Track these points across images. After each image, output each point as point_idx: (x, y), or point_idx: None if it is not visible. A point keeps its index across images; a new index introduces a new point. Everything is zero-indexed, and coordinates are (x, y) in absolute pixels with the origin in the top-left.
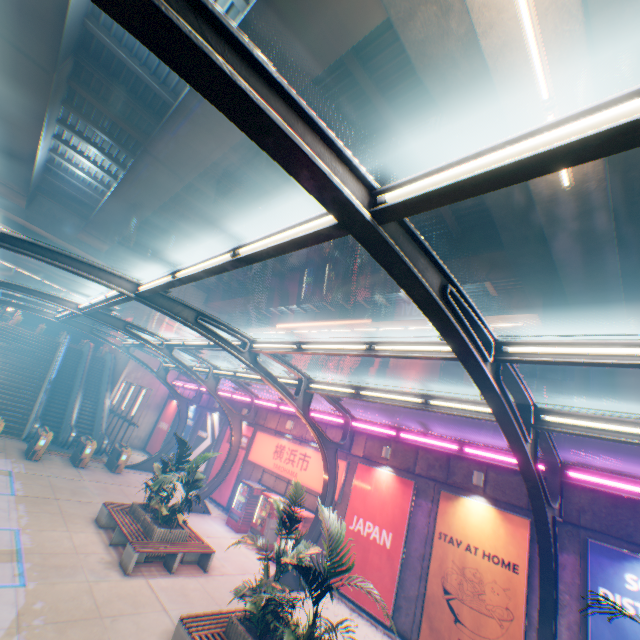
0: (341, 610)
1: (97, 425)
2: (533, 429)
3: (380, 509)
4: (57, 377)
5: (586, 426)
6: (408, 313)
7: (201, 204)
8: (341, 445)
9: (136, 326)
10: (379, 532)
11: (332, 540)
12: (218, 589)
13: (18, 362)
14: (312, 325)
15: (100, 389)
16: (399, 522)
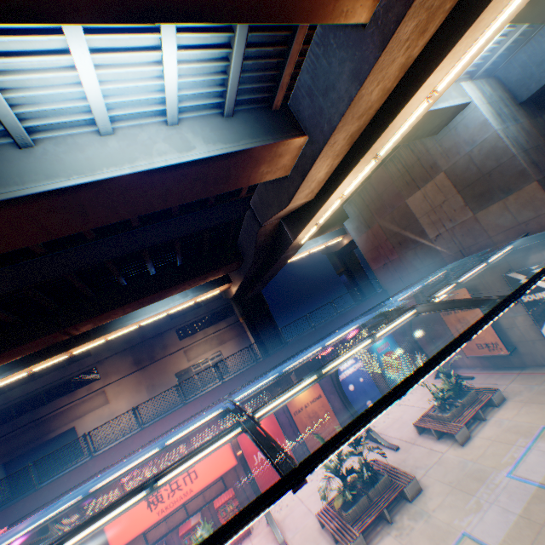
0: (288, 497)
1: None
2: None
3: None
4: None
5: None
6: (142, 313)
7: None
8: None
9: None
10: None
11: None
12: None
13: None
14: None
15: None
16: (277, 429)
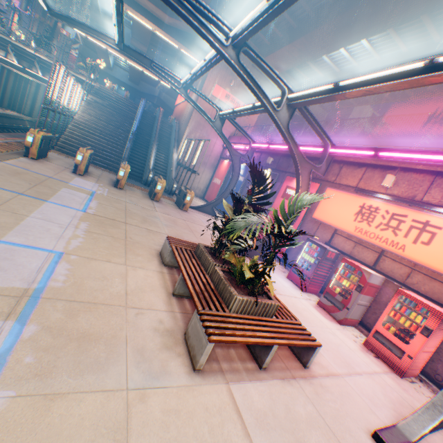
0: None
1: (168, 174)
2: None
3: None
4: (138, 133)
5: None
6: None
7: None
8: None
9: None
10: None
11: None
12: (342, 424)
13: (110, 117)
14: None
15: (169, 147)
16: None
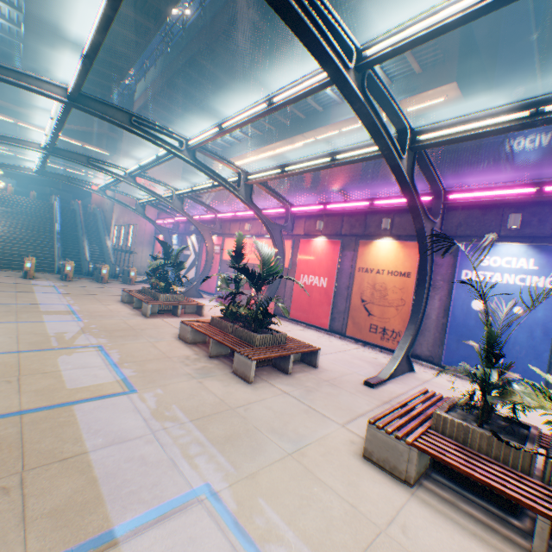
0: (297, 328)
1: (108, 261)
2: (412, 154)
3: (318, 266)
4: (63, 231)
5: (449, 134)
6: (340, 115)
7: (115, 26)
8: (284, 227)
9: (97, 160)
10: (318, 280)
11: (265, 258)
12: None
13: (27, 223)
14: (258, 150)
15: (100, 236)
16: (331, 270)
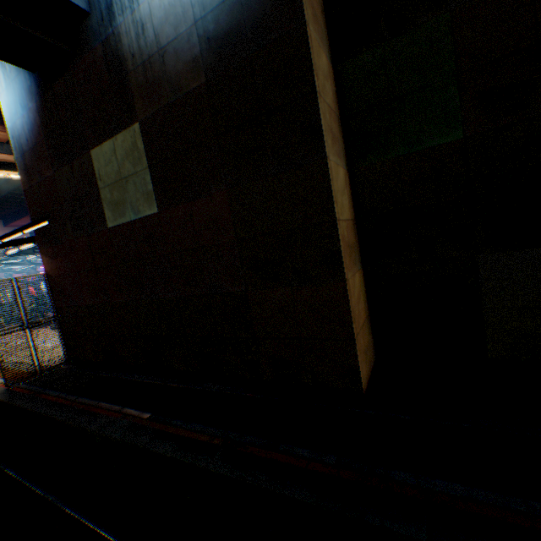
0: None
1: None
2: None
3: None
4: None
5: None
6: None
7: None
8: None
9: None
10: None
11: None
12: None
13: None
14: None
15: None
16: None
